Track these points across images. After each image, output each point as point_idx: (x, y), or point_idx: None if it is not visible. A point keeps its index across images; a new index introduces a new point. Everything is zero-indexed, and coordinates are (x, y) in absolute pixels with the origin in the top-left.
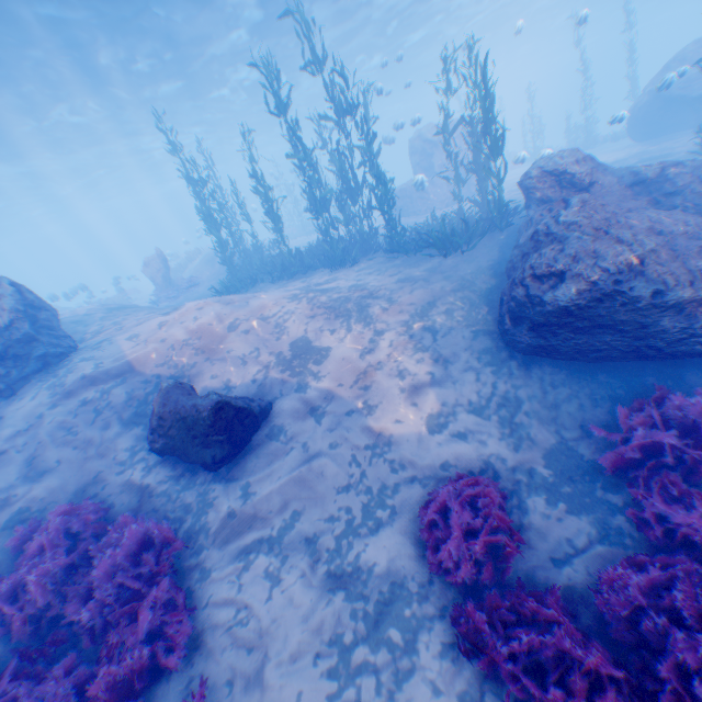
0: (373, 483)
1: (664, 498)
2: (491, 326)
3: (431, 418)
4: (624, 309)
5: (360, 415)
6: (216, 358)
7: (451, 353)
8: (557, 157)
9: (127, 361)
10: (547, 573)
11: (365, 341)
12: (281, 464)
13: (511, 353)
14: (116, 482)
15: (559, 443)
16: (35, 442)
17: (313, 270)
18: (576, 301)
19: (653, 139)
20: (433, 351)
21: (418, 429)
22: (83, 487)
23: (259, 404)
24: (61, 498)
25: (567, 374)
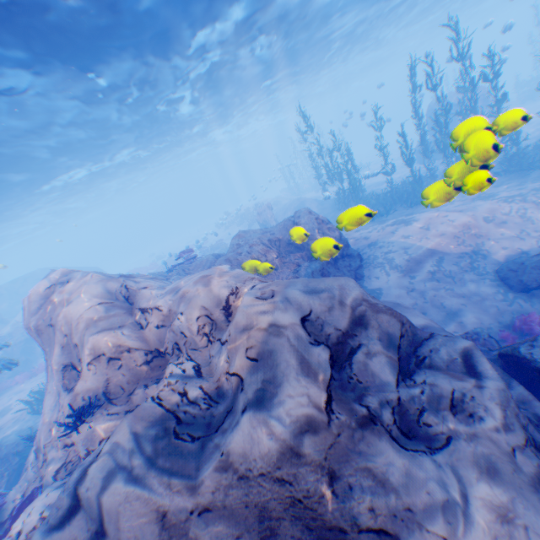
0: None
1: None
2: None
3: None
4: None
5: None
6: (494, 239)
7: None
8: None
9: (430, 249)
10: None
11: None
12: None
13: None
14: (513, 309)
15: None
16: (429, 296)
17: None
18: None
19: None
20: None
21: None
22: (495, 314)
23: None
24: (490, 321)
25: None
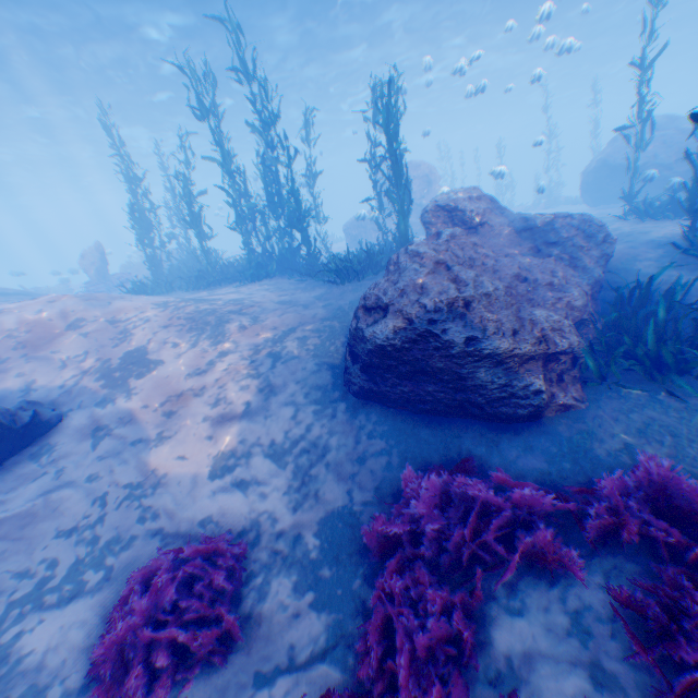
0: (107, 533)
1: (408, 605)
2: (340, 359)
3: (221, 458)
4: (441, 355)
5: (144, 443)
6: (37, 356)
7: (282, 384)
8: (454, 193)
9: None
10: (240, 695)
11: (202, 359)
12: (19, 494)
13: (345, 392)
14: None
15: (346, 509)
16: None
17: (232, 282)
18: (392, 338)
19: (602, 205)
20: (265, 379)
21: (199, 470)
22: None
23: (41, 415)
24: None
25: (391, 424)
